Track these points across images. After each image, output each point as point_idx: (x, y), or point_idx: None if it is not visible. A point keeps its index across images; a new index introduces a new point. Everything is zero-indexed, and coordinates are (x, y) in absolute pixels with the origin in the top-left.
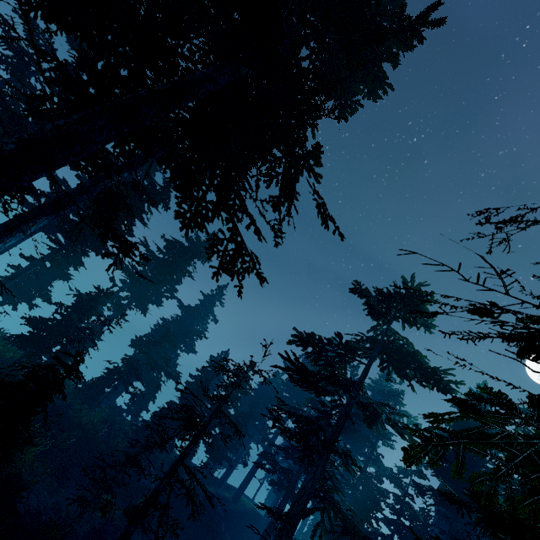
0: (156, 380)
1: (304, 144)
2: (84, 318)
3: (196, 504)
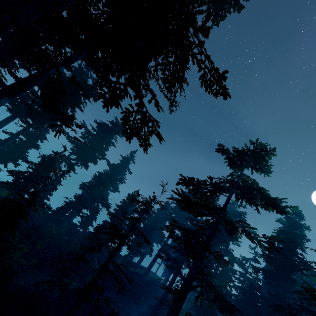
0: (96, 208)
1: (194, 20)
2: (47, 171)
3: (121, 286)
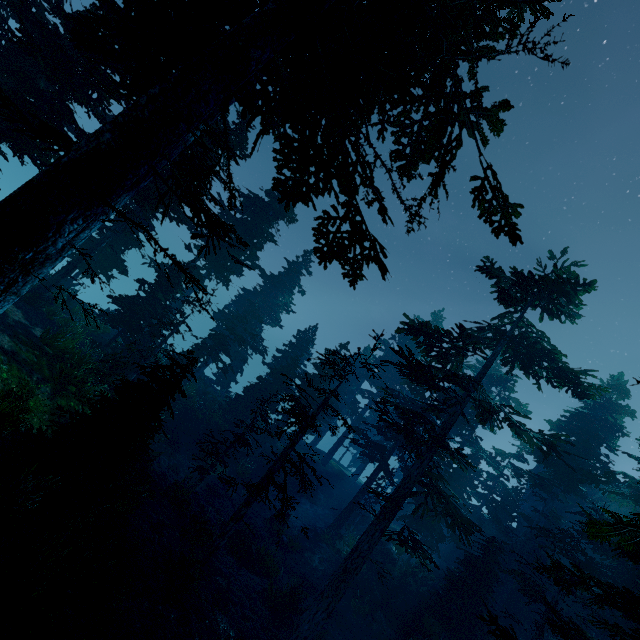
0: (242, 354)
1: (478, 97)
2: (169, 296)
3: (307, 483)
